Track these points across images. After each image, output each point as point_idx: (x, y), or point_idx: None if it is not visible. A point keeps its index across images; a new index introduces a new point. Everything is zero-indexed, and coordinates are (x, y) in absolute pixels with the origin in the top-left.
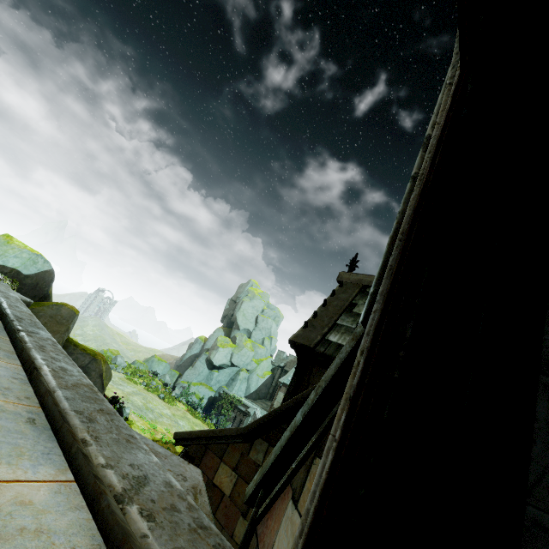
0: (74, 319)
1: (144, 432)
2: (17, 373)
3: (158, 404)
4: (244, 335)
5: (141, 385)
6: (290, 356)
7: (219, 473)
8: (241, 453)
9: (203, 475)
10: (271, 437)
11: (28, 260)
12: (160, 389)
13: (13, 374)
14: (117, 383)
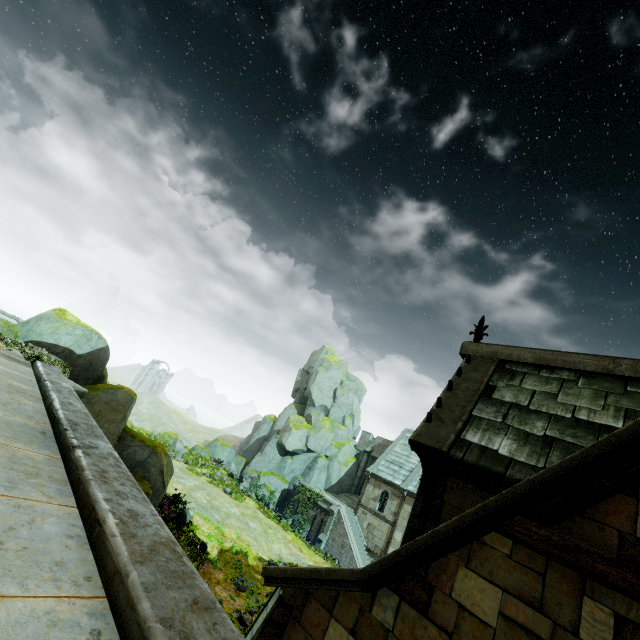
0: (131, 405)
1: (211, 540)
2: (72, 524)
3: (224, 501)
4: (320, 413)
5: (203, 477)
6: (377, 438)
7: (329, 636)
8: (359, 607)
9: (307, 636)
10: (402, 588)
11: (82, 337)
12: (226, 482)
13: (67, 528)
14: (178, 474)
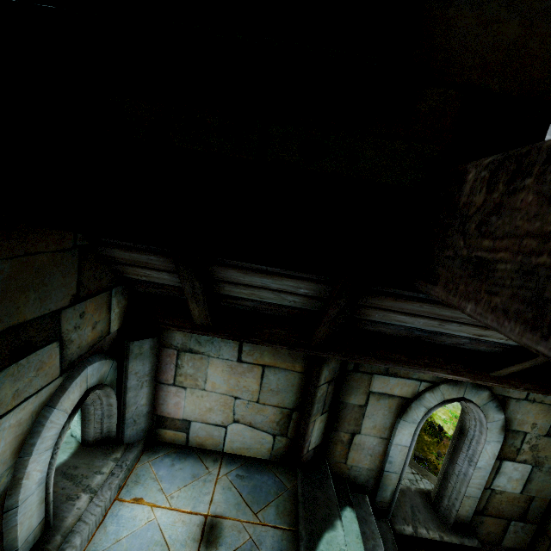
0: None
1: (446, 423)
2: None
3: None
4: None
5: None
6: None
7: None
8: None
9: None
10: None
11: None
12: None
13: None
14: None
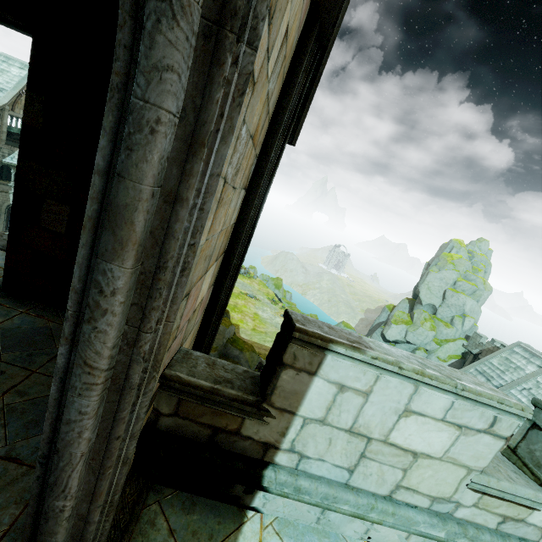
0: (226, 331)
1: None
2: None
3: None
4: (422, 313)
5: None
6: (487, 343)
7: None
8: None
9: None
10: None
11: None
12: None
13: None
14: None
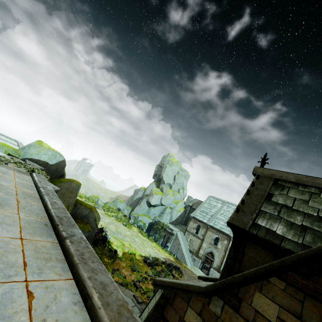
0: (79, 189)
1: (119, 248)
2: (74, 293)
3: (123, 229)
4: (167, 187)
5: (112, 217)
6: (195, 199)
7: (187, 314)
8: (202, 303)
9: (176, 313)
10: (225, 297)
11: (52, 155)
12: (123, 219)
13: (72, 297)
14: (100, 217)
